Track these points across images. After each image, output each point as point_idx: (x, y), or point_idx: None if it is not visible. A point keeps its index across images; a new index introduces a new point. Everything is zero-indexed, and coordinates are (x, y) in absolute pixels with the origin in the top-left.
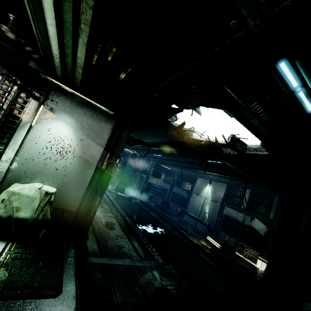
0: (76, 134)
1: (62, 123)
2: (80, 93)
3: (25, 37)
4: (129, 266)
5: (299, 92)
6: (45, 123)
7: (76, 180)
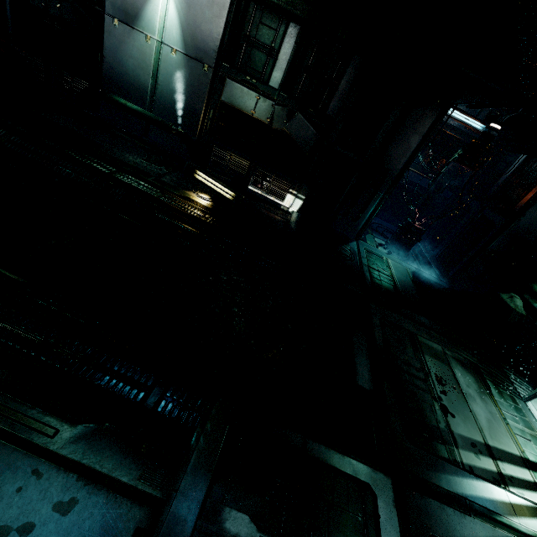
0: None
1: None
2: None
3: None
4: None
5: None
6: None
7: None
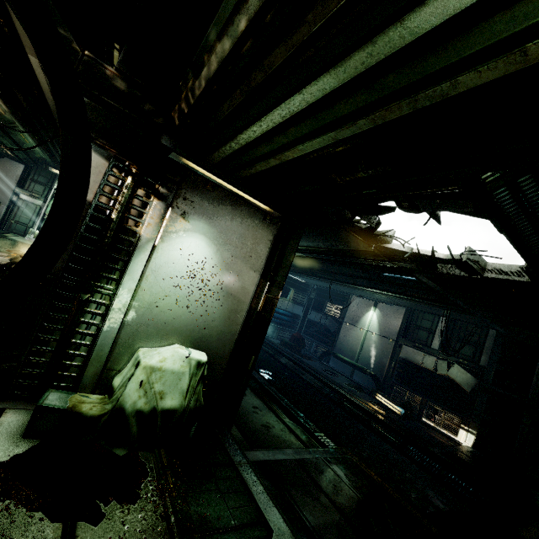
0: (220, 254)
1: (200, 237)
2: (237, 186)
3: (142, 85)
4: (297, 460)
5: None
6: (175, 239)
7: (220, 331)
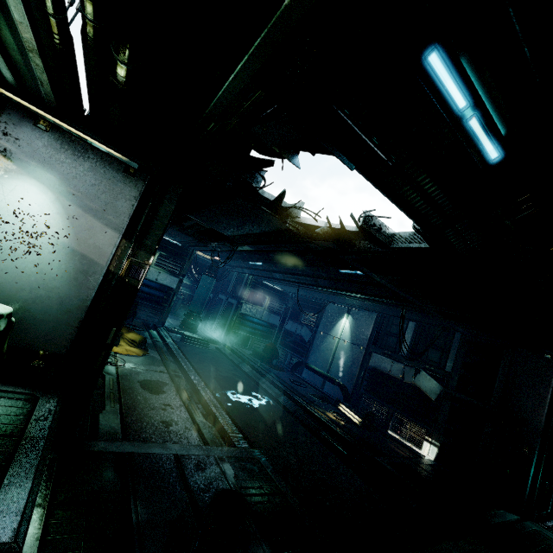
0: (60, 204)
1: (30, 181)
2: (63, 119)
3: None
4: (178, 455)
5: (470, 119)
6: None
7: (63, 294)
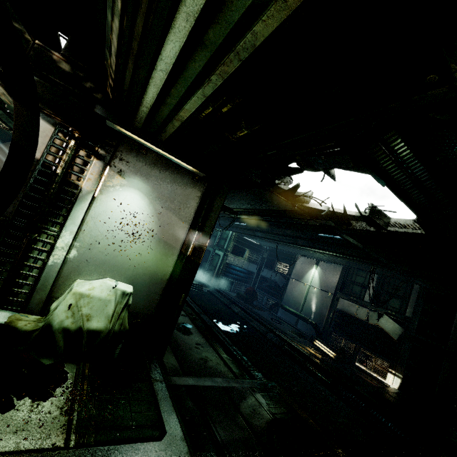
0: (152, 206)
1: (134, 191)
2: (163, 148)
3: (84, 68)
4: (224, 387)
5: None
6: (113, 193)
7: (153, 271)
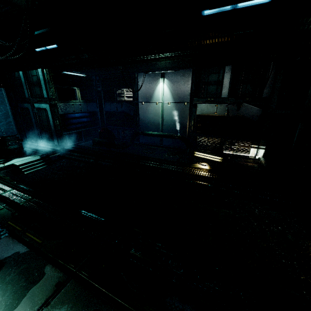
0: None
1: None
2: None
3: None
4: None
5: None
6: None
7: None
